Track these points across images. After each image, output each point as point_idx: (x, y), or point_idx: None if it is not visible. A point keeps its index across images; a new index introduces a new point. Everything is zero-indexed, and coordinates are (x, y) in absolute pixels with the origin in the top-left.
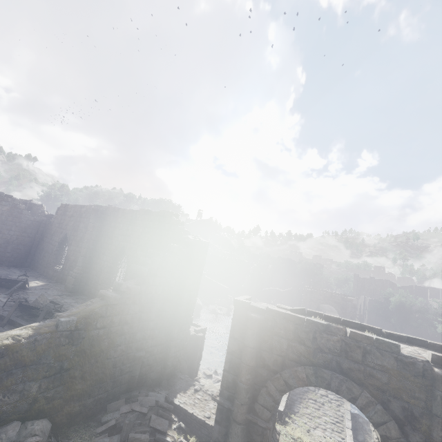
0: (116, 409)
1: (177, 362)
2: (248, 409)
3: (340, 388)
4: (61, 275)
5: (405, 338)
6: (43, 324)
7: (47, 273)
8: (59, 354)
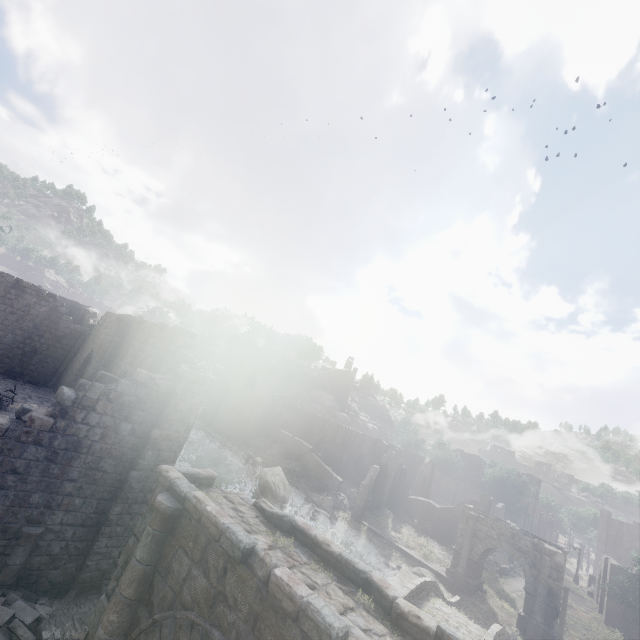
0: None
1: (110, 565)
2: None
3: None
4: None
5: (429, 633)
6: None
7: None
8: None
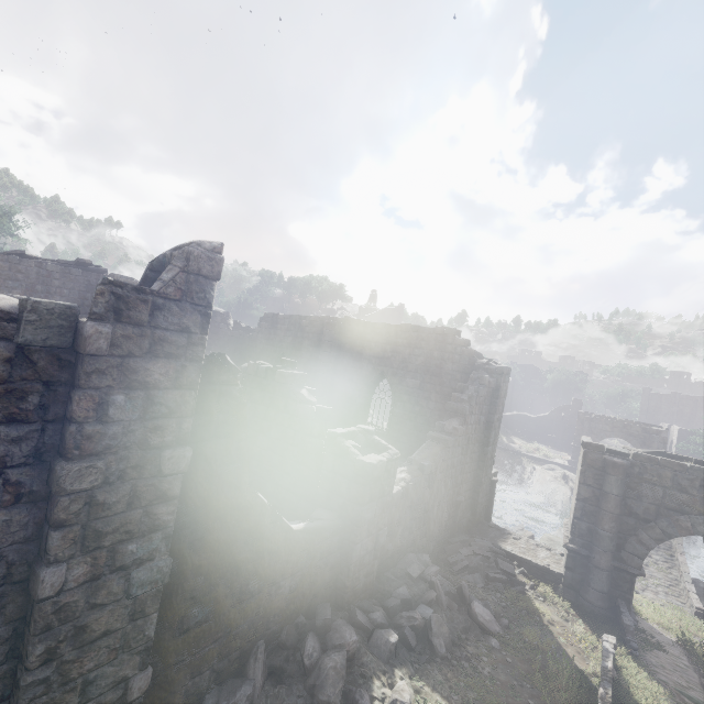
0: (455, 552)
1: (481, 509)
2: (613, 557)
3: None
4: None
5: None
6: (409, 468)
7: None
8: (424, 497)
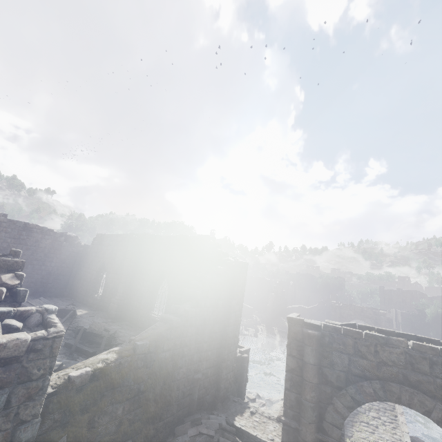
0: (183, 432)
1: (228, 384)
2: (317, 428)
3: (412, 401)
4: (101, 303)
5: None
6: (122, 348)
7: (86, 301)
8: (137, 377)
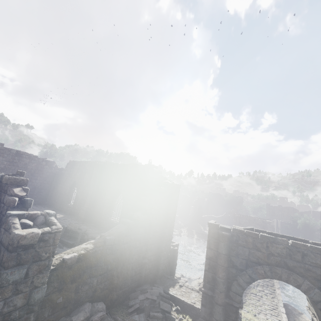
0: (135, 297)
1: (164, 267)
2: (225, 296)
3: (289, 279)
4: (73, 210)
5: None
6: (96, 241)
7: (62, 208)
8: (106, 260)
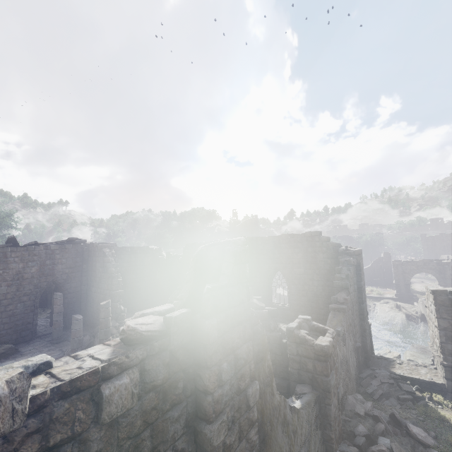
0: (368, 384)
1: (369, 347)
2: None
3: None
4: None
5: None
6: None
7: None
8: (344, 352)
